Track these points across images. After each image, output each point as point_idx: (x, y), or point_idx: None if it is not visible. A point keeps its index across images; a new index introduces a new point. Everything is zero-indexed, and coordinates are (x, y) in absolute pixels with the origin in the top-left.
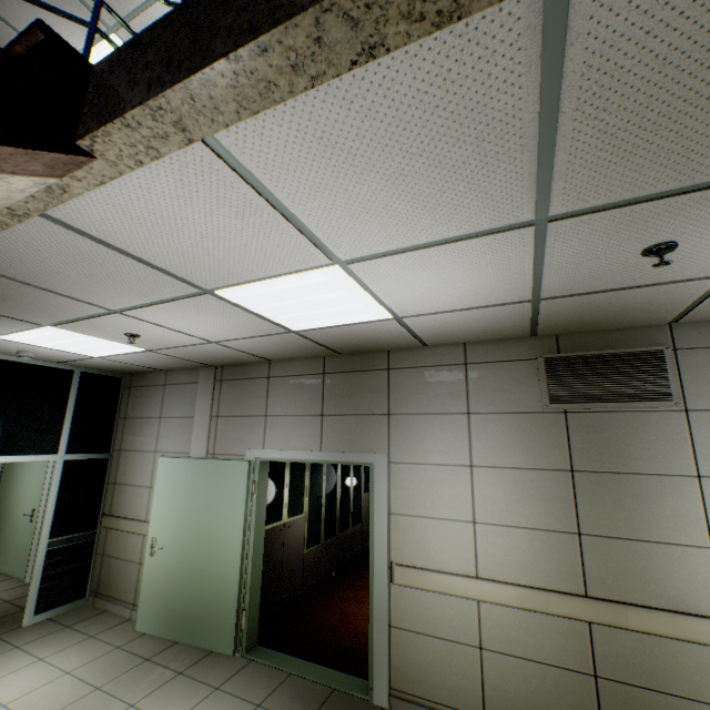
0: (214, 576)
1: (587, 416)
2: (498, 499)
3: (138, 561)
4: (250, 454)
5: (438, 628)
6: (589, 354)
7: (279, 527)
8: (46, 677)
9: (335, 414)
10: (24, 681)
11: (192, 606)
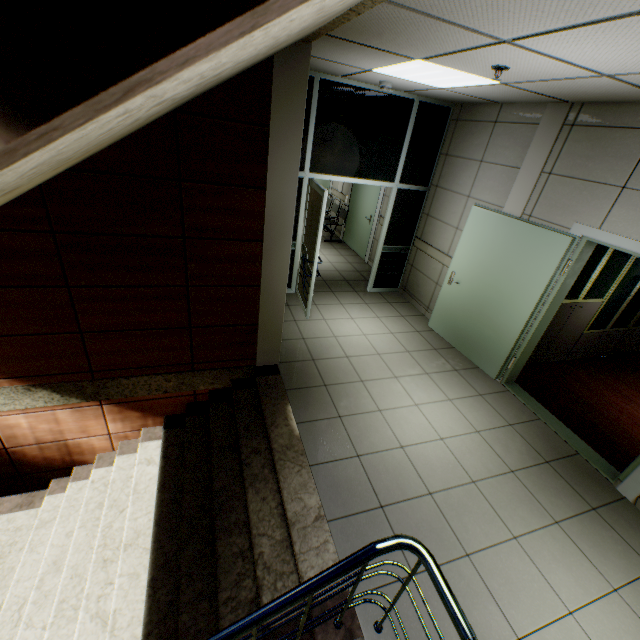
0: (495, 323)
1: None
2: None
3: (435, 281)
4: (576, 229)
5: None
6: None
7: (569, 305)
8: (381, 329)
9: None
10: (371, 326)
11: (471, 333)
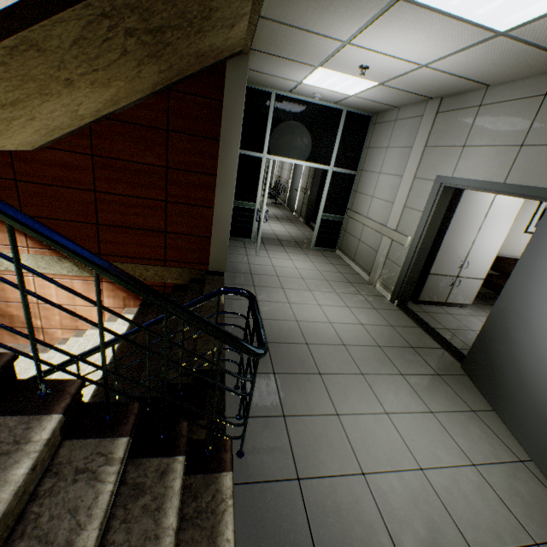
0: None
1: None
2: None
3: None
4: None
5: None
6: None
7: None
8: None
9: None
10: None
11: None
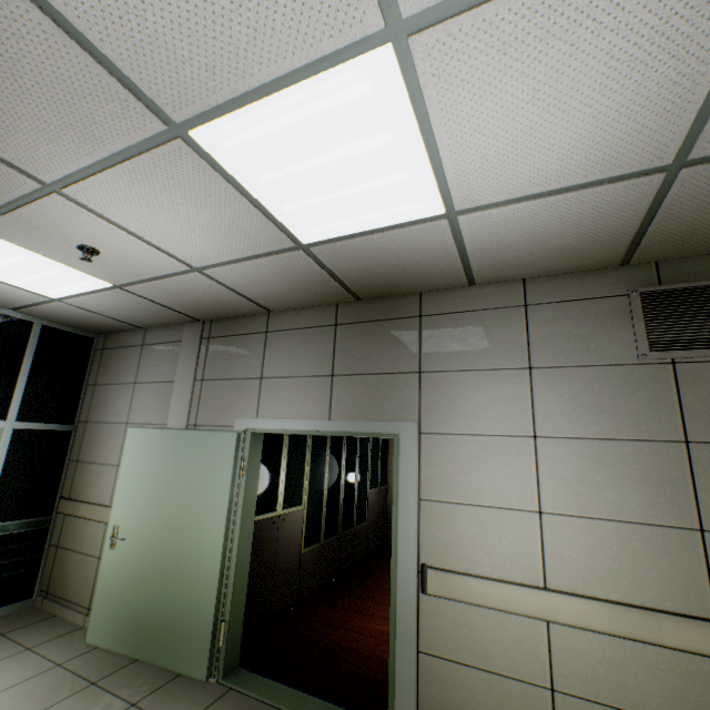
0: (187, 576)
1: (707, 367)
2: (575, 481)
3: (97, 556)
4: (239, 424)
5: (488, 658)
6: (708, 284)
7: (272, 519)
8: None
9: (349, 373)
10: None
11: (157, 614)
